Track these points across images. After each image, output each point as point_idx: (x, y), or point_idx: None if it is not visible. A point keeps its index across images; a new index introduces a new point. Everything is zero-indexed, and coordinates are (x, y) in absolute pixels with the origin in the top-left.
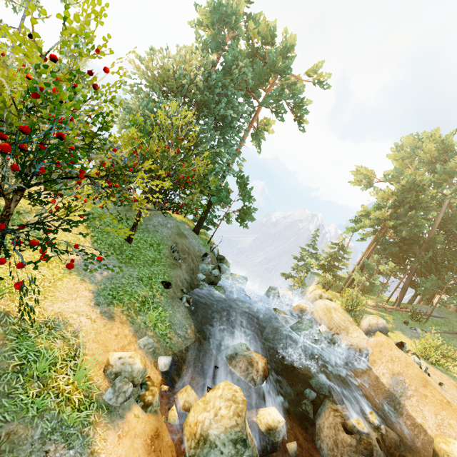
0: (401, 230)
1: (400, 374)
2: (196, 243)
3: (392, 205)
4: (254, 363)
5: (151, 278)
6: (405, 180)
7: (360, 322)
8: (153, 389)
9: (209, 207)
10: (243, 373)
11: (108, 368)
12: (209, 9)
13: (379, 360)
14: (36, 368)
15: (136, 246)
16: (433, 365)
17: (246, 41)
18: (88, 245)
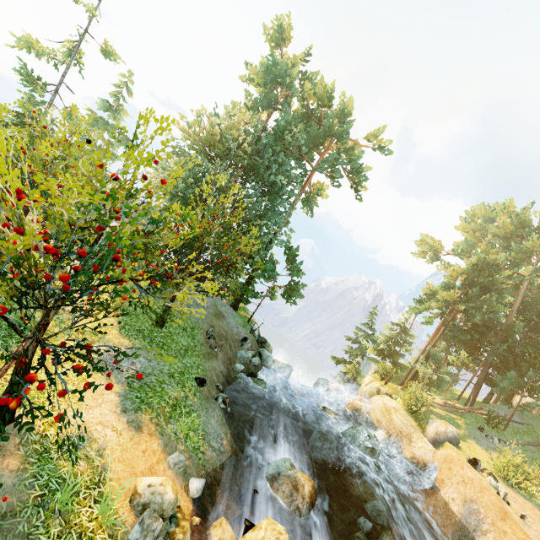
0: (473, 314)
1: (473, 501)
2: (234, 324)
3: (462, 285)
4: (300, 486)
5: (184, 374)
6: (476, 257)
7: (426, 428)
8: (185, 525)
9: (251, 279)
10: (287, 499)
11: (136, 498)
12: (262, 69)
13: (448, 481)
14: (57, 500)
15: (168, 332)
16: (513, 489)
17: (301, 103)
18: (115, 333)
